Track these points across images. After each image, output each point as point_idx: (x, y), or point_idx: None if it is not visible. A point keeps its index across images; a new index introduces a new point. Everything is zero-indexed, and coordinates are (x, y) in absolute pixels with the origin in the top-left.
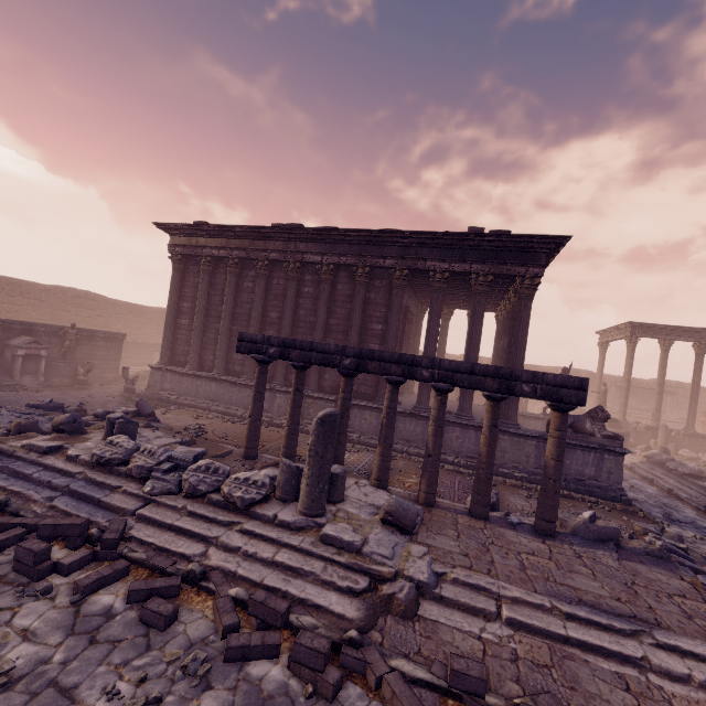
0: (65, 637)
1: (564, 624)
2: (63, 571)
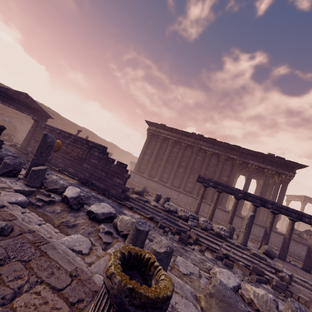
0: (212, 263)
1: None
2: (191, 244)
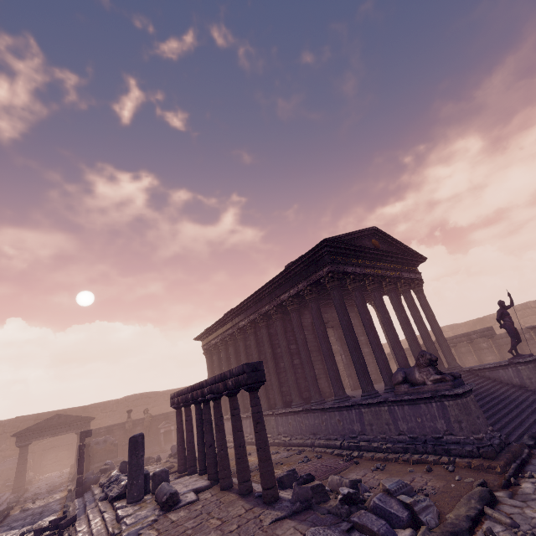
0: None
1: None
2: None
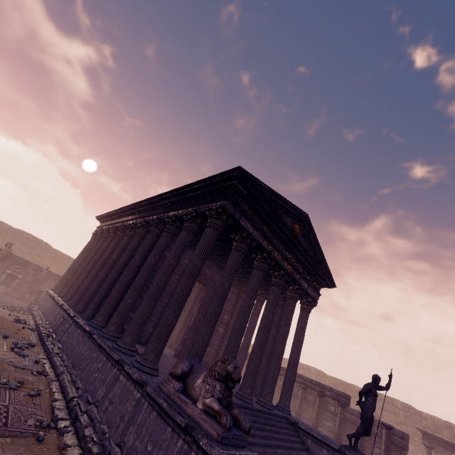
0: None
1: None
2: None
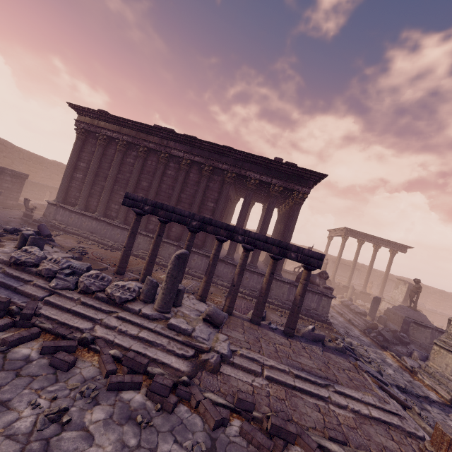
0: None
1: (294, 380)
2: None
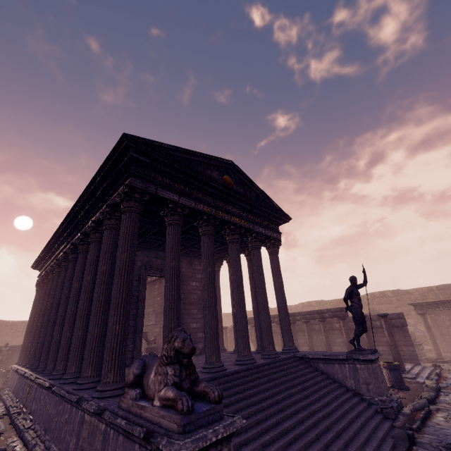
0: None
1: None
2: None
